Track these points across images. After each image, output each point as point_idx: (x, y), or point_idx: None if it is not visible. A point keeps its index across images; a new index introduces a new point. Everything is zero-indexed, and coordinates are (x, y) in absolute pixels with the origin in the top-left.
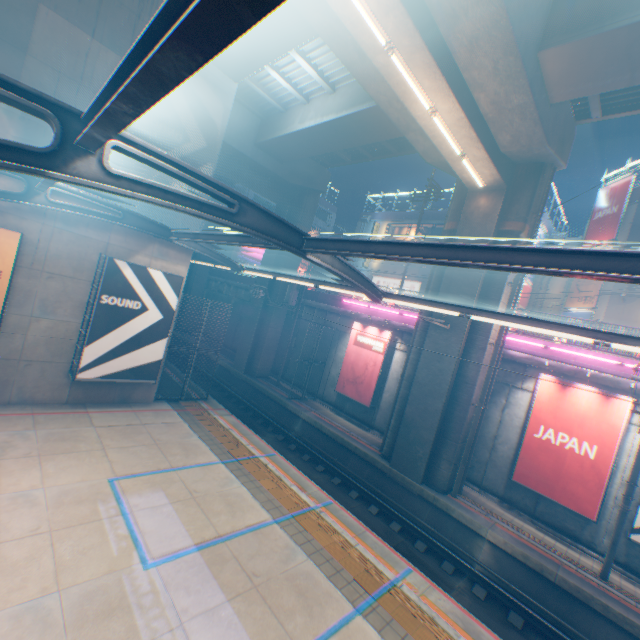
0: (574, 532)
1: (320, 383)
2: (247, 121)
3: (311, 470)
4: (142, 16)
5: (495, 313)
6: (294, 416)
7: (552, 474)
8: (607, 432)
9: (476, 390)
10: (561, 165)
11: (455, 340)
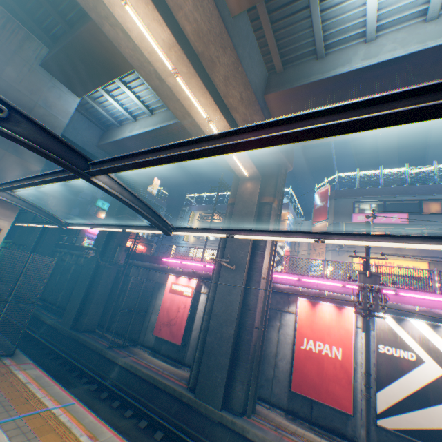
0: (341, 430)
1: (142, 330)
2: (92, 130)
3: (119, 417)
4: (0, 38)
5: (251, 231)
6: (112, 363)
7: (318, 378)
8: (345, 335)
9: (258, 315)
10: (290, 166)
11: (239, 277)
